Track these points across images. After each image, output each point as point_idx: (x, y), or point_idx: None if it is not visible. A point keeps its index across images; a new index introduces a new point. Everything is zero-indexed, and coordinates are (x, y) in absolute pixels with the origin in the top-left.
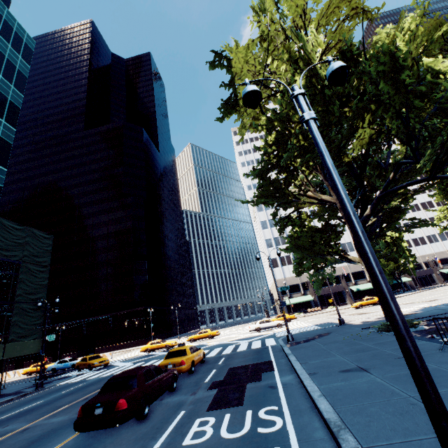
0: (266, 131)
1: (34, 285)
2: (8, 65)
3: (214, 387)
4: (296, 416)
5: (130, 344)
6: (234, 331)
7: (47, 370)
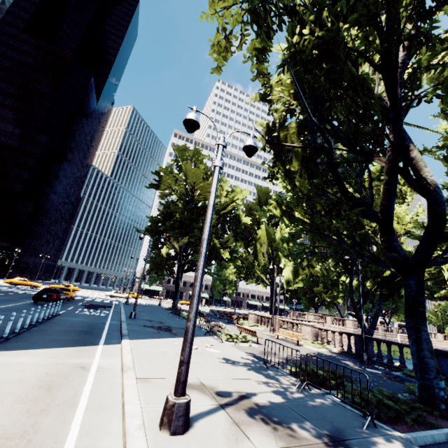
0: (164, 207)
1: None
2: None
3: (84, 306)
4: (114, 313)
5: None
6: (91, 293)
7: None
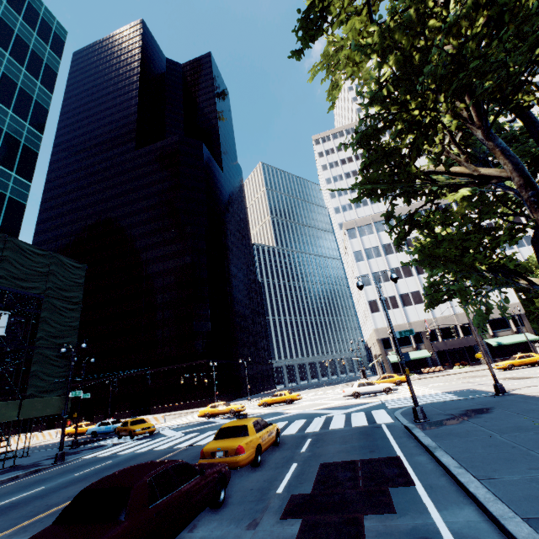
0: (379, 53)
1: (61, 327)
2: (33, 57)
3: (294, 513)
4: None
5: (190, 404)
6: (321, 395)
7: (87, 433)
